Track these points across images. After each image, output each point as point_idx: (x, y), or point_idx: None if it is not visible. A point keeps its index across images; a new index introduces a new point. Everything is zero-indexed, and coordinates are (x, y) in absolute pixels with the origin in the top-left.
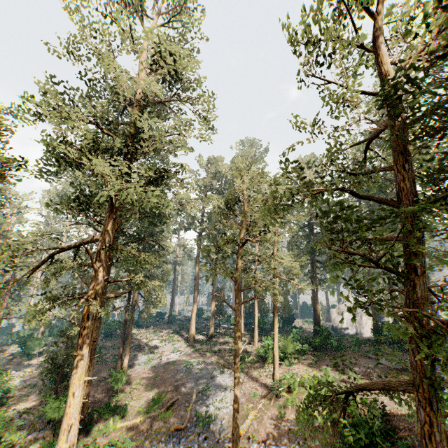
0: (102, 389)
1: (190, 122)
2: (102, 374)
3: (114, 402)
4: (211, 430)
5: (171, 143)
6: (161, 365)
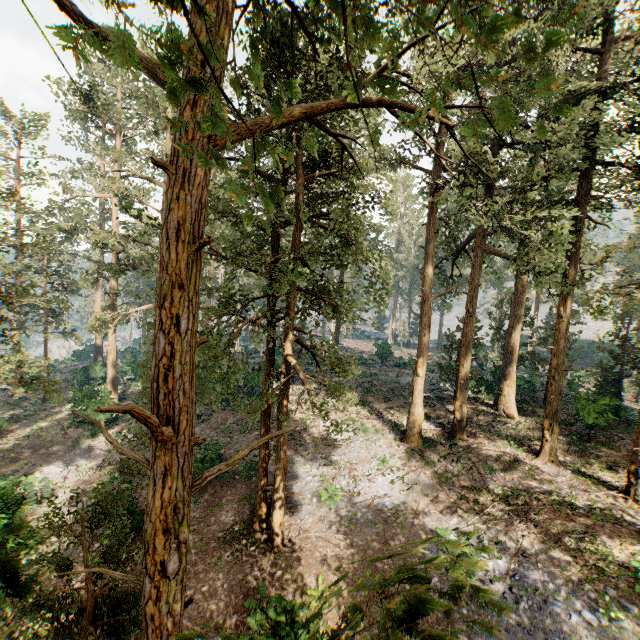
0: (228, 585)
1: None
2: (224, 516)
3: None
4: None
5: None
6: (365, 520)
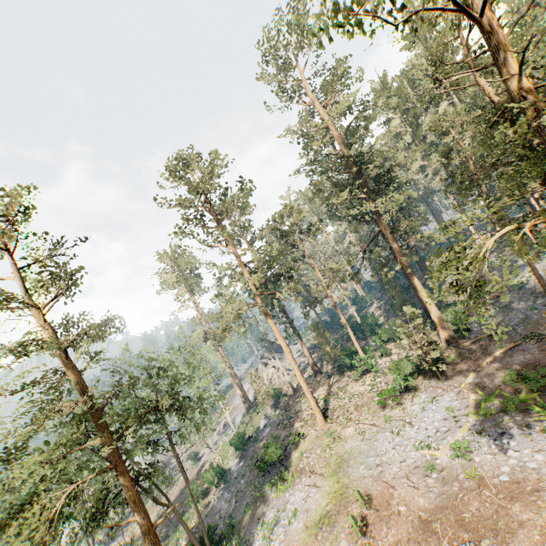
0: None
1: (374, 117)
2: None
3: (444, 303)
4: (526, 288)
5: (381, 155)
6: None
